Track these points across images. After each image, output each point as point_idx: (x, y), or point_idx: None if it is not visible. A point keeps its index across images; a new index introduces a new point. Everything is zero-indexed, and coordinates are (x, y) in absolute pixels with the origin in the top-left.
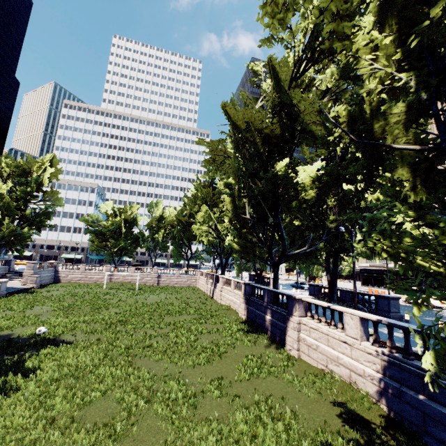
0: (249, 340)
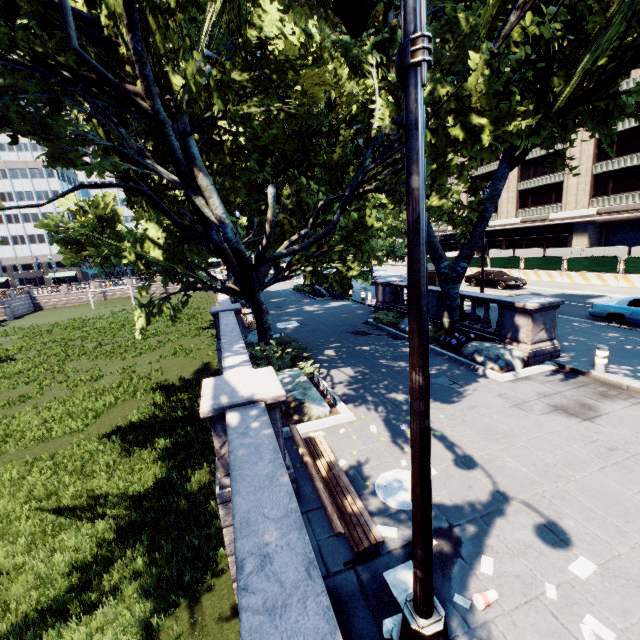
0: (195, 335)
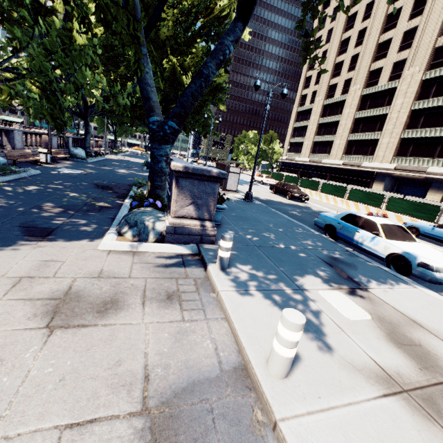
0: None
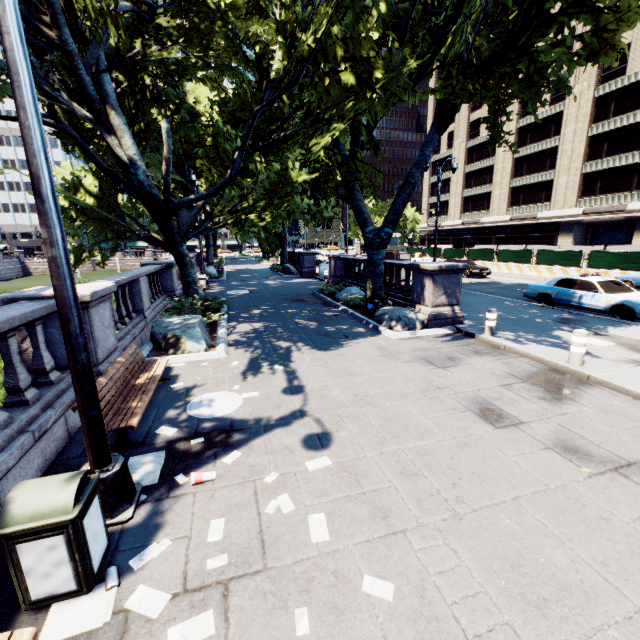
0: None
